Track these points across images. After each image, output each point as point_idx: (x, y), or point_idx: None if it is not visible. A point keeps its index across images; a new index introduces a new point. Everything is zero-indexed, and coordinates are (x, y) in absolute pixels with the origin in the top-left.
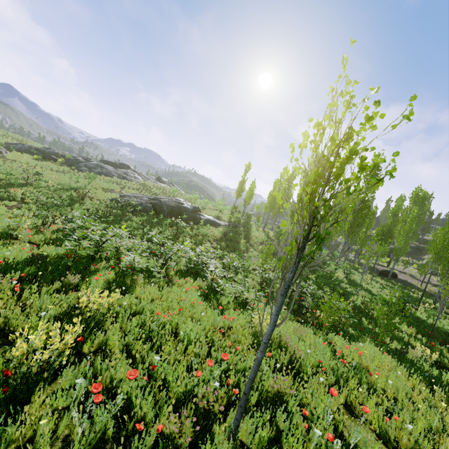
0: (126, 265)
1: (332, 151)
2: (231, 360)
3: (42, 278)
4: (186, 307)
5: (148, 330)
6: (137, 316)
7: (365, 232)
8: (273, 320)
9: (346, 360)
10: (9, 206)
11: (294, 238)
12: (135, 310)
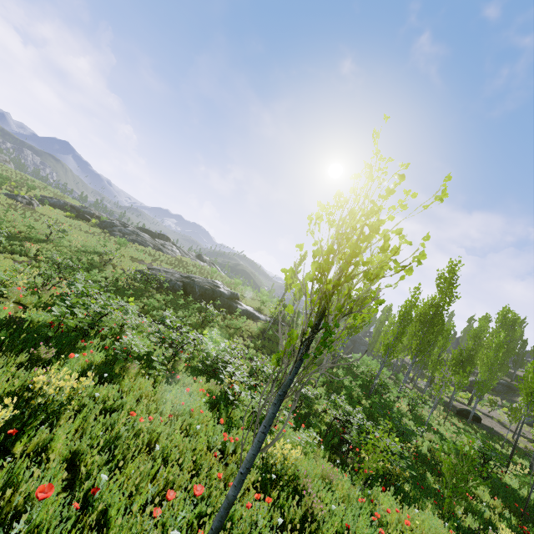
0: (120, 347)
1: (354, 228)
2: (216, 500)
3: (8, 345)
4: (182, 415)
5: (113, 435)
6: (108, 415)
7: (438, 354)
8: (257, 439)
9: (388, 531)
10: (17, 261)
11: (300, 329)
12: (110, 406)
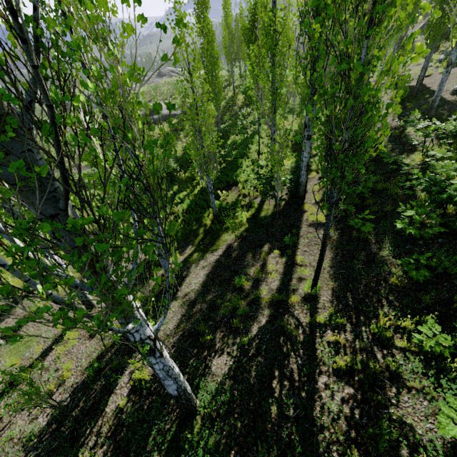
0: None
1: None
2: None
3: None
4: None
5: None
6: None
7: None
8: None
9: None
10: None
11: None
12: None
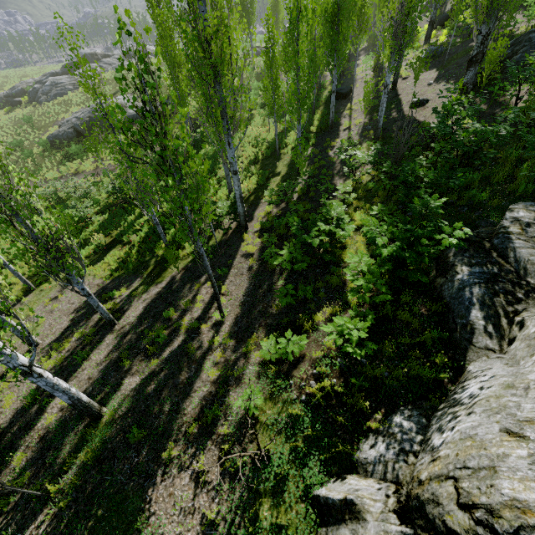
0: None
1: None
2: None
3: None
4: None
5: None
6: None
7: None
8: None
9: None
10: None
11: None
12: None
